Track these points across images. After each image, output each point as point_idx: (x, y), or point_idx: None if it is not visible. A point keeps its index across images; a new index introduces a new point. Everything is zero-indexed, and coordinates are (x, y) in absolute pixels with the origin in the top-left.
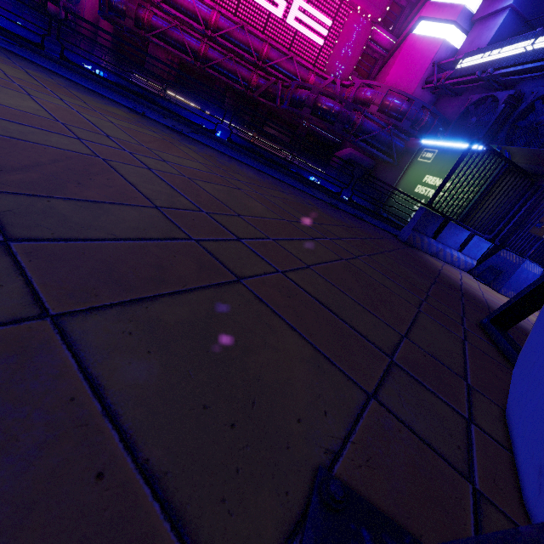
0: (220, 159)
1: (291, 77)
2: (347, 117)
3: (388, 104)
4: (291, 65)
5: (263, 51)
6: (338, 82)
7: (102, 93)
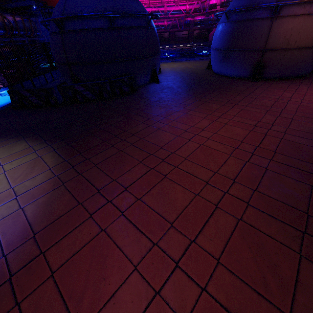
0: (187, 62)
1: (179, 13)
2: (208, 20)
3: (224, 2)
4: (177, 8)
5: (165, 10)
6: (199, 2)
7: (165, 62)
